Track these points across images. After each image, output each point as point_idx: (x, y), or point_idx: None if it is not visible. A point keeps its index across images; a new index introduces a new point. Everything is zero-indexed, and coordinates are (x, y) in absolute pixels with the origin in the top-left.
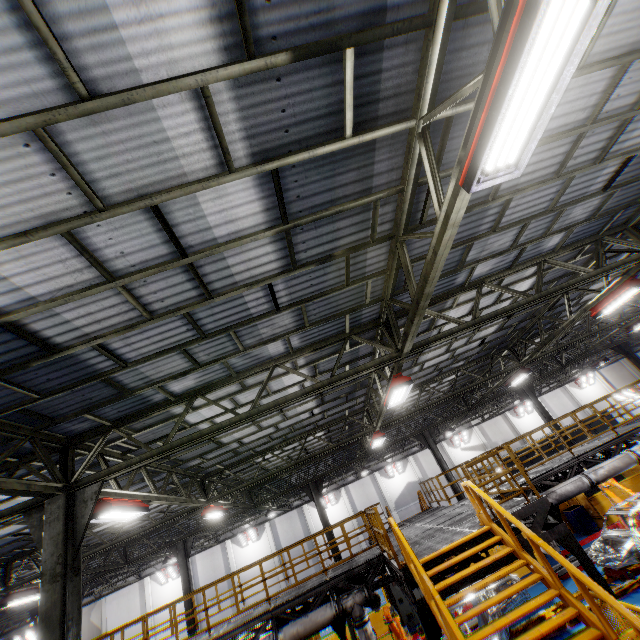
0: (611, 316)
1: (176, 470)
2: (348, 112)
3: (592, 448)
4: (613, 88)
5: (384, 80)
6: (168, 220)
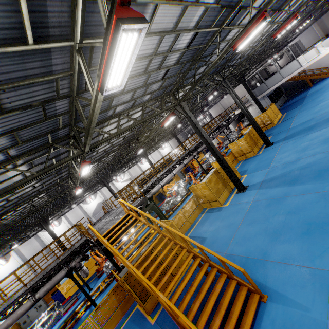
0: (171, 122)
1: None
2: (28, 31)
3: (162, 174)
4: (160, 44)
5: (50, 17)
6: None
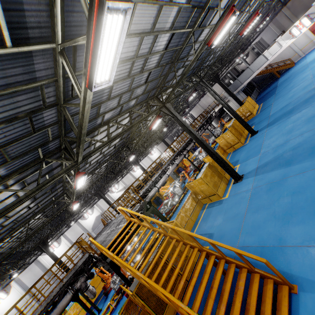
0: (156, 127)
1: None
2: (5, 31)
3: (157, 176)
4: (140, 45)
5: (28, 16)
6: None
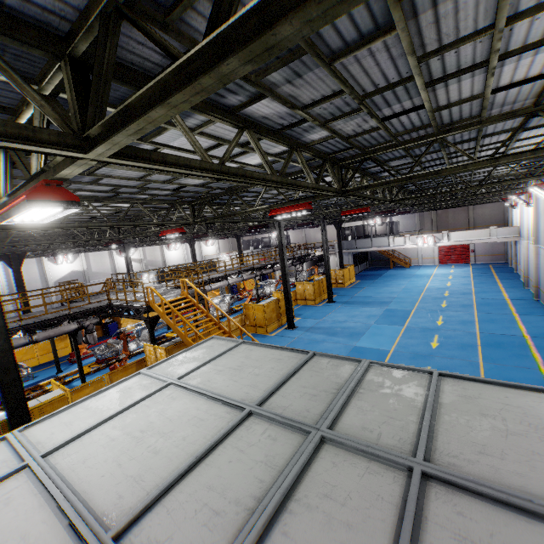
0: None
1: None
2: None
3: (217, 277)
4: None
5: None
6: None
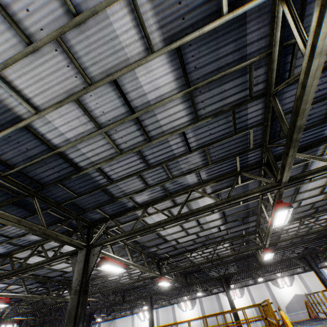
0: None
1: (144, 252)
2: None
3: None
4: None
5: None
6: (123, 90)
